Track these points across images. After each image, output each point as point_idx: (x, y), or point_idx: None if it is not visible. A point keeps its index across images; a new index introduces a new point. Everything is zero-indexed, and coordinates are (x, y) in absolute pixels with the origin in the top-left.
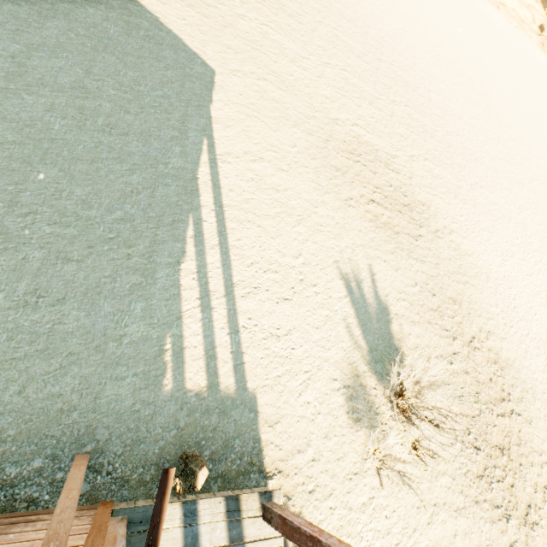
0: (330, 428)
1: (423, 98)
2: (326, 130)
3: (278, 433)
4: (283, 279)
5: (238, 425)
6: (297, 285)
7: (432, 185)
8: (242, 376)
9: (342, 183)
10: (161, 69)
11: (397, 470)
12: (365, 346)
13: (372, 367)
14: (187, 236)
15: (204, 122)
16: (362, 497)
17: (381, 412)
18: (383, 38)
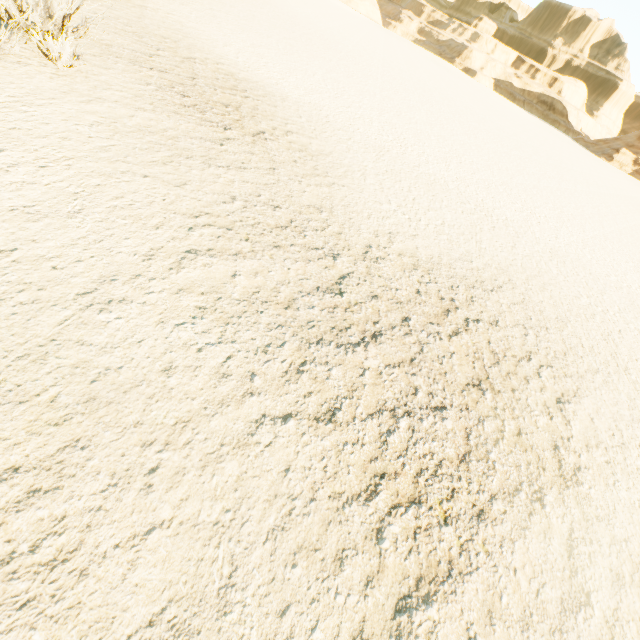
0: None
1: None
2: None
3: None
4: None
5: None
6: None
7: None
8: None
9: None
10: None
11: None
12: None
13: None
14: None
15: None
16: None
17: None
18: None
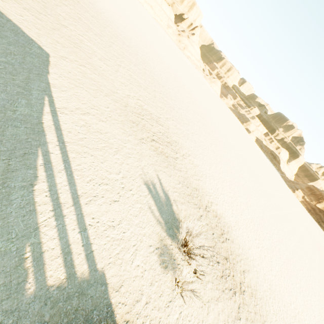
0: (152, 278)
1: (167, 91)
2: (124, 100)
3: (122, 294)
4: (112, 188)
5: (94, 299)
6: (120, 191)
7: (177, 132)
8: (93, 261)
9: (137, 130)
10: (3, 43)
11: (190, 289)
12: (162, 221)
13: (168, 233)
14: (38, 164)
15: (44, 85)
16: (176, 314)
17: (176, 258)
18: (145, 59)
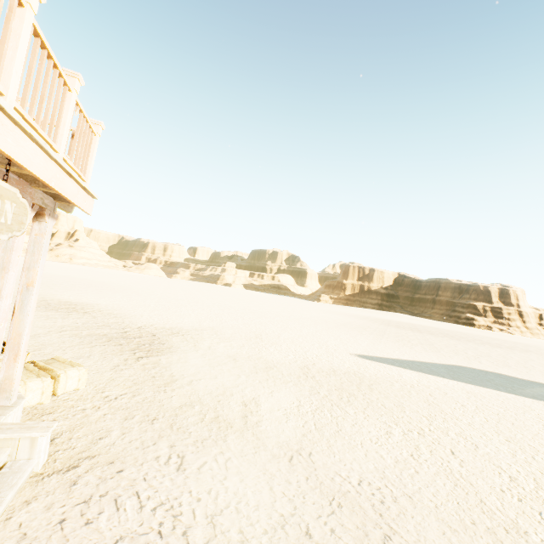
0: None
1: None
2: None
3: None
4: None
5: None
6: None
7: None
8: None
9: None
10: None
11: None
12: None
13: None
14: None
15: None
16: None
17: None
18: None
